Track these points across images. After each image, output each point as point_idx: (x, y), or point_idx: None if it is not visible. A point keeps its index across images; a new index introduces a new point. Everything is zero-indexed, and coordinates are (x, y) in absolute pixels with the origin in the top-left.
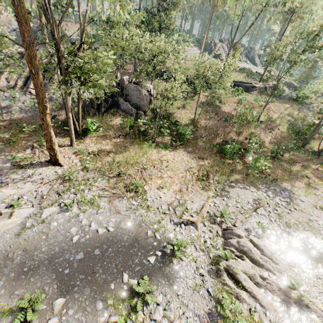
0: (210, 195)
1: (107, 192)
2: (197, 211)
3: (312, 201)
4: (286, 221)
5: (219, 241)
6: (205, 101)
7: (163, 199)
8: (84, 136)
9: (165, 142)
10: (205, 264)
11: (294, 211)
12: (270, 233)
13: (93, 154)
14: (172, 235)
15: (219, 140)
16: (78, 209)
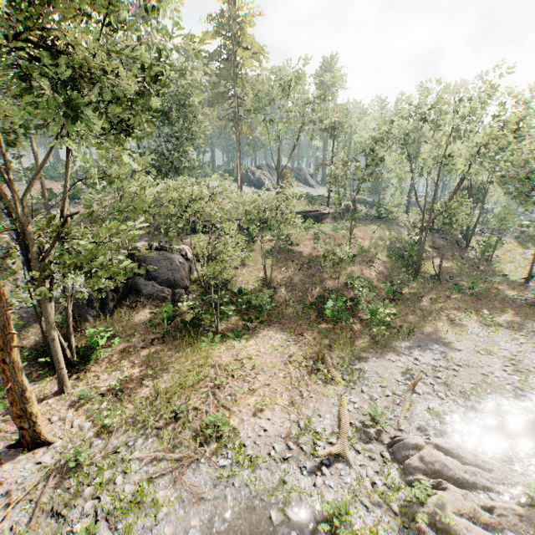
0: (340, 392)
1: (163, 463)
2: (335, 429)
3: (470, 344)
4: (460, 390)
5: (394, 472)
6: (270, 248)
7: (272, 432)
8: (84, 363)
9: (233, 326)
10: (394, 532)
11: (459, 369)
12: (452, 421)
13: (111, 393)
14: (318, 500)
15: (311, 297)
16: (112, 531)
